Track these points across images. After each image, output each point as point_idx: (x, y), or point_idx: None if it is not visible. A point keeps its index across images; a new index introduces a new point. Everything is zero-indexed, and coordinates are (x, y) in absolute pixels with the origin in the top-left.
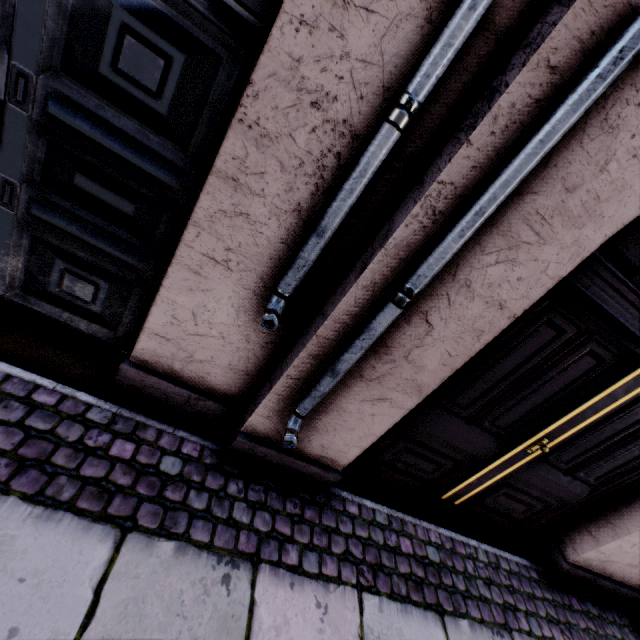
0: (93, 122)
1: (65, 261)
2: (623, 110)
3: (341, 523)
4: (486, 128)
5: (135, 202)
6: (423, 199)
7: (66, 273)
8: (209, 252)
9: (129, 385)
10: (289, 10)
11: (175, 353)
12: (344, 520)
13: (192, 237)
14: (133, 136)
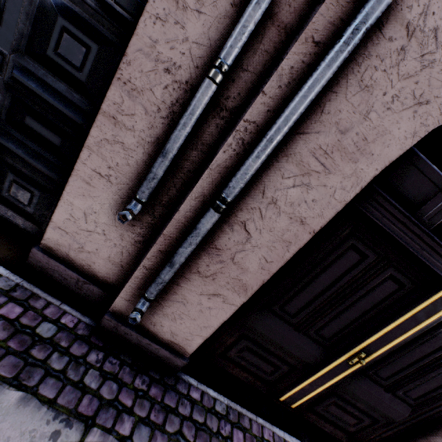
0: (39, 84)
1: (14, 174)
2: (373, 74)
3: (181, 405)
4: (275, 83)
5: (62, 137)
6: (234, 132)
7: (14, 183)
8: (97, 168)
9: (37, 265)
10: (149, 11)
11: (71, 243)
12: (185, 403)
13: (86, 157)
14: (63, 94)
